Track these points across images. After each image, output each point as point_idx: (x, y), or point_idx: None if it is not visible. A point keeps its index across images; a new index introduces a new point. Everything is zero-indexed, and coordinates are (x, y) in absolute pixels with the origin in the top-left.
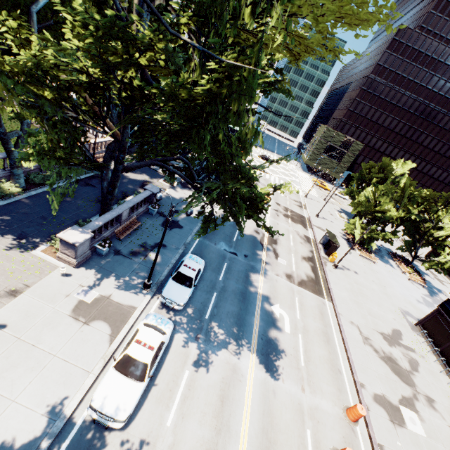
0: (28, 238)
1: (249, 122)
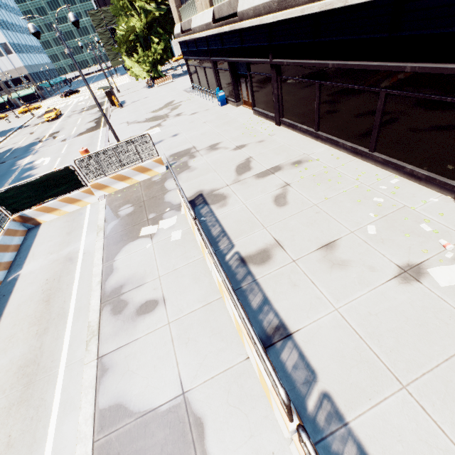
0: None
1: None
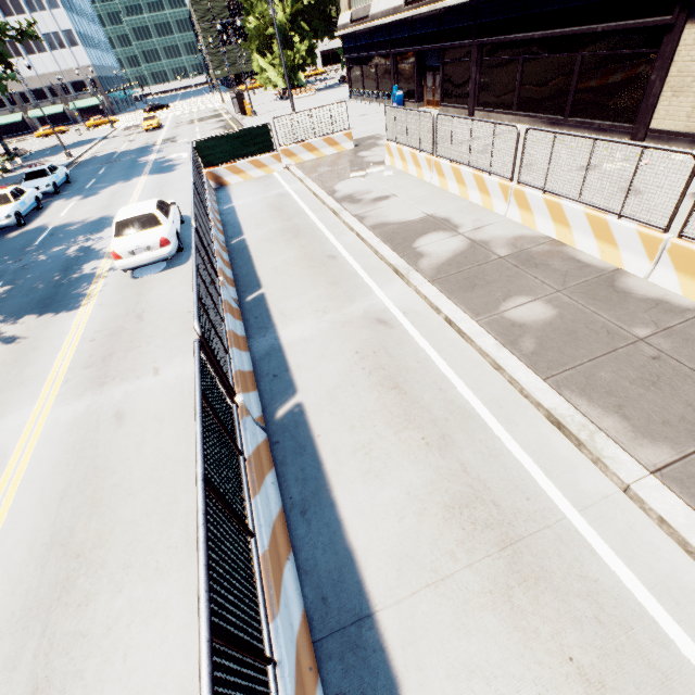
0: None
1: None
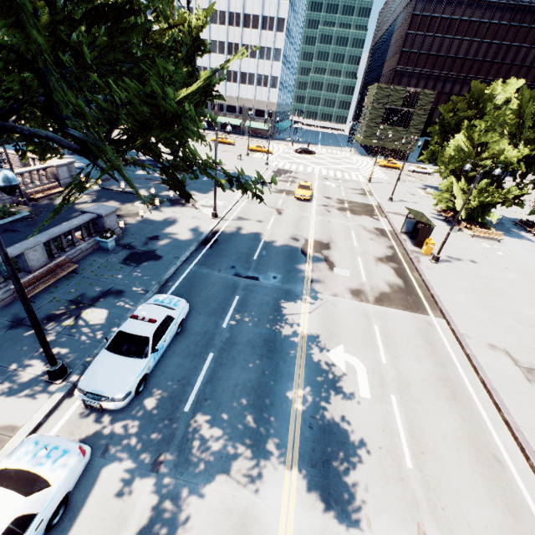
0: None
1: None
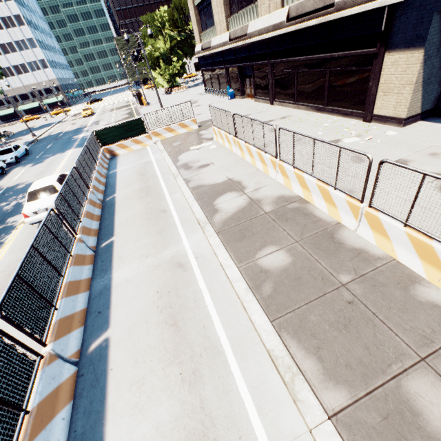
0: None
1: None
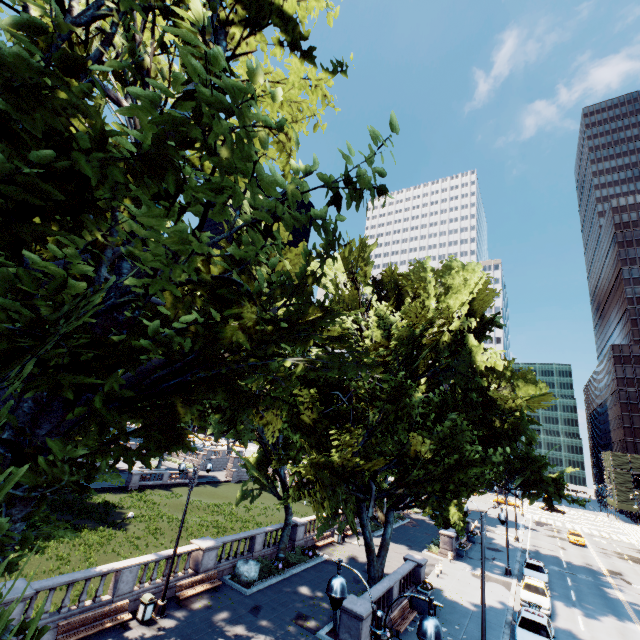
0: (412, 546)
1: (530, 433)
